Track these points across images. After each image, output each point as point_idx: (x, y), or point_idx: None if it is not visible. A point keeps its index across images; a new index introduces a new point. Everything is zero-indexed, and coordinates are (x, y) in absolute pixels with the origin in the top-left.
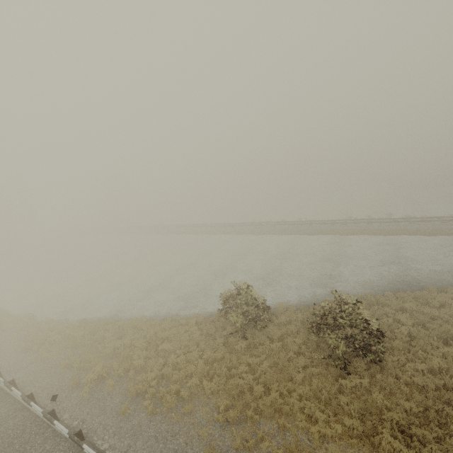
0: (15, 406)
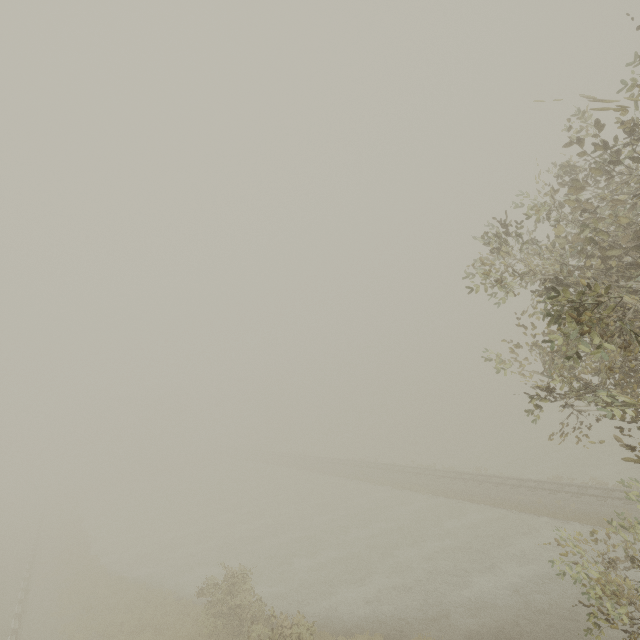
0: None
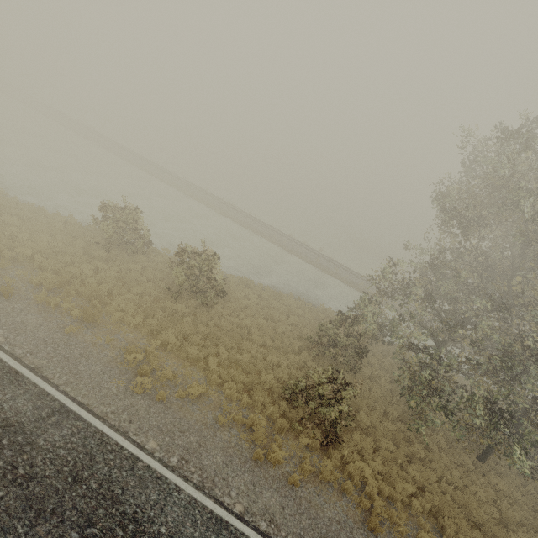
0: None
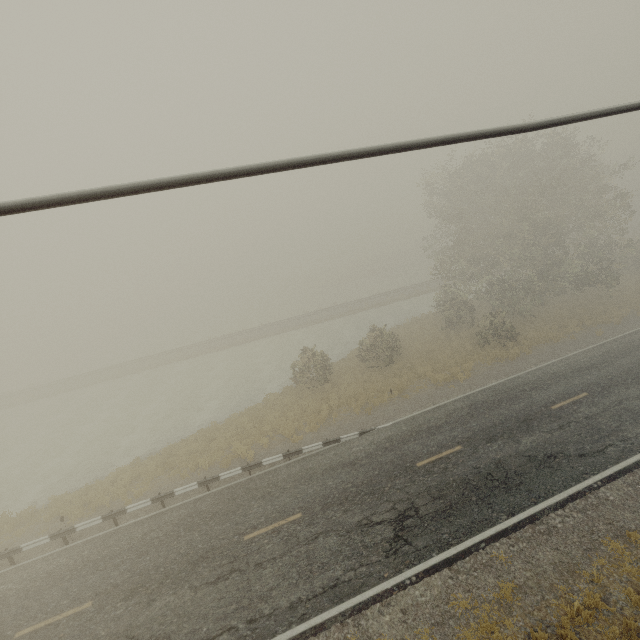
0: (188, 504)
